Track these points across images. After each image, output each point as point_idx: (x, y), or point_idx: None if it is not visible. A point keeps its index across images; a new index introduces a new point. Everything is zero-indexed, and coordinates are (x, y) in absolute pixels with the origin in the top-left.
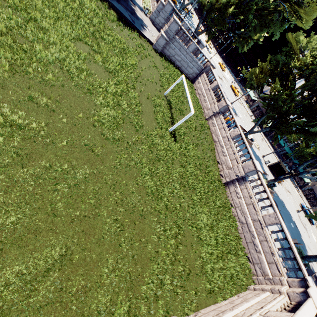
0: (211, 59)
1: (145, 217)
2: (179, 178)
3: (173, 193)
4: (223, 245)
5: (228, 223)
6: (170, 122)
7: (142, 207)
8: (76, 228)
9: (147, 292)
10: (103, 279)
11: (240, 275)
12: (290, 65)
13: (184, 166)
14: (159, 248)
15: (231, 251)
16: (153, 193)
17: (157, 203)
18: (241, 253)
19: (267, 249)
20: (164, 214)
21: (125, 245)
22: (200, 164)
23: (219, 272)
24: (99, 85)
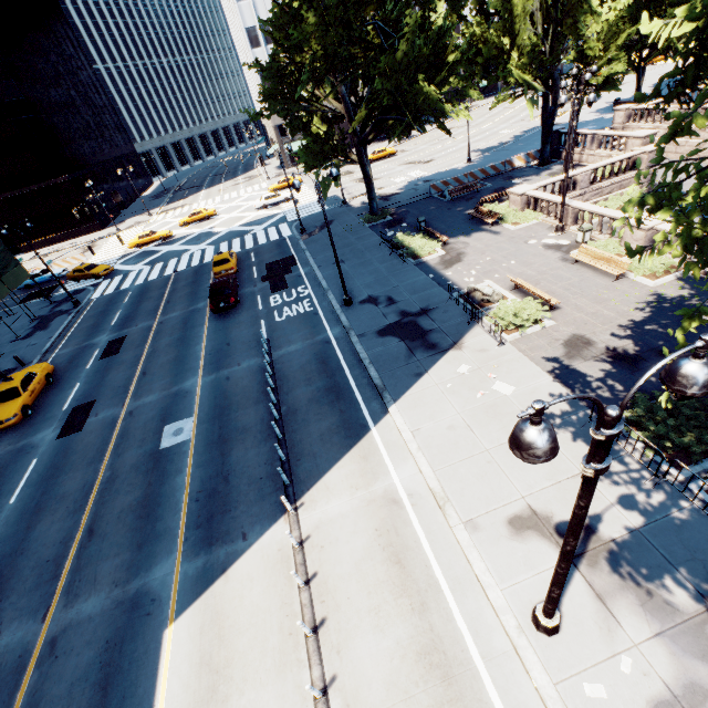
0: (346, 186)
1: None
2: None
3: None
4: None
5: None
6: None
7: None
8: None
9: None
10: None
11: None
12: None
13: None
14: None
15: None
16: None
17: None
18: None
19: None
20: None
21: None
22: None
23: None
24: None
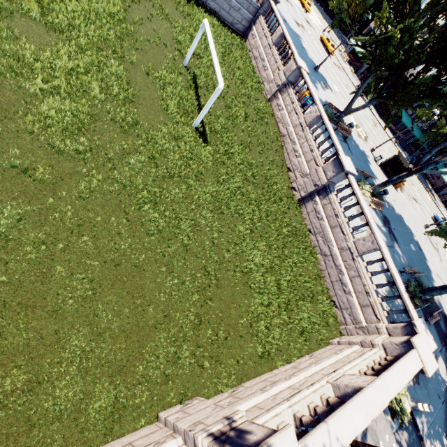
0: None
1: (144, 268)
2: (212, 201)
3: (200, 226)
4: (291, 291)
5: (301, 258)
6: (196, 111)
7: (137, 254)
8: (3, 301)
9: (150, 372)
10: (63, 367)
11: (318, 327)
12: None
13: (221, 182)
14: (172, 309)
15: (305, 297)
16: (159, 231)
17: (168, 245)
18: (323, 297)
19: (360, 288)
20: (182, 260)
21: (107, 313)
22: (255, 175)
23: (282, 328)
24: (36, 58)
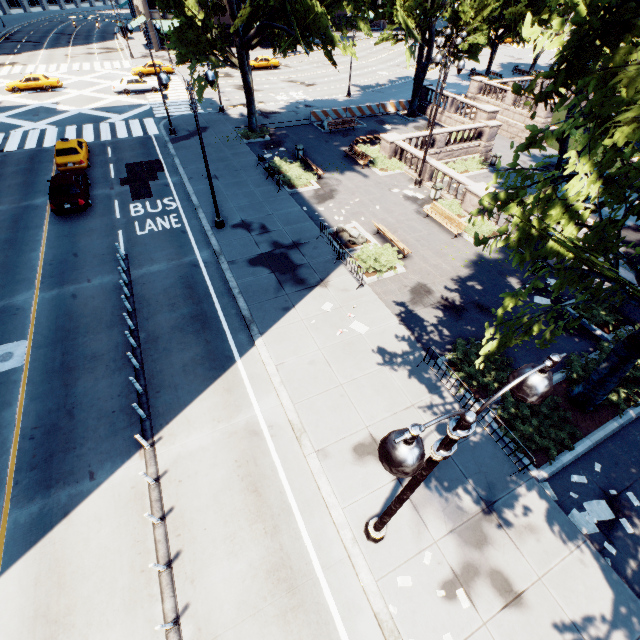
0: (224, 90)
1: None
2: None
3: None
4: None
5: None
6: None
7: None
8: None
9: None
10: None
11: None
12: None
13: None
14: None
15: None
16: None
17: None
18: None
19: None
20: None
21: None
22: None
23: None
24: None
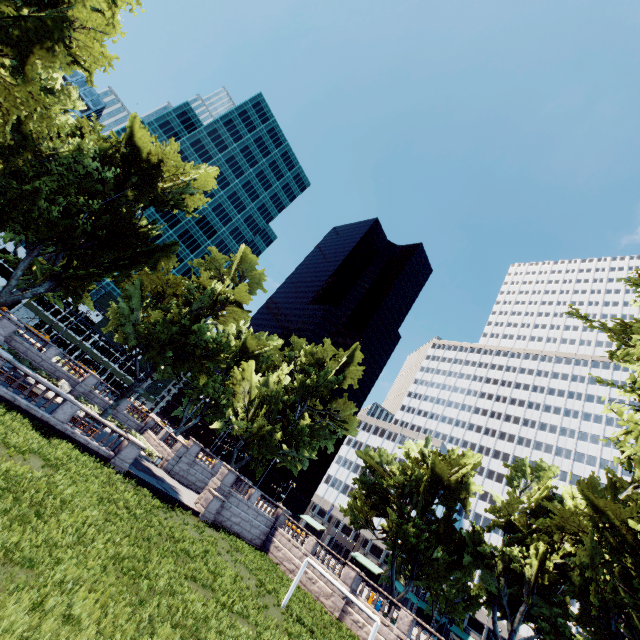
0: None
1: None
2: None
3: None
4: None
5: None
6: None
7: None
8: None
9: None
10: None
11: None
12: (382, 484)
13: None
14: None
15: None
16: None
17: None
18: None
19: None
20: None
21: None
22: None
23: None
24: None
